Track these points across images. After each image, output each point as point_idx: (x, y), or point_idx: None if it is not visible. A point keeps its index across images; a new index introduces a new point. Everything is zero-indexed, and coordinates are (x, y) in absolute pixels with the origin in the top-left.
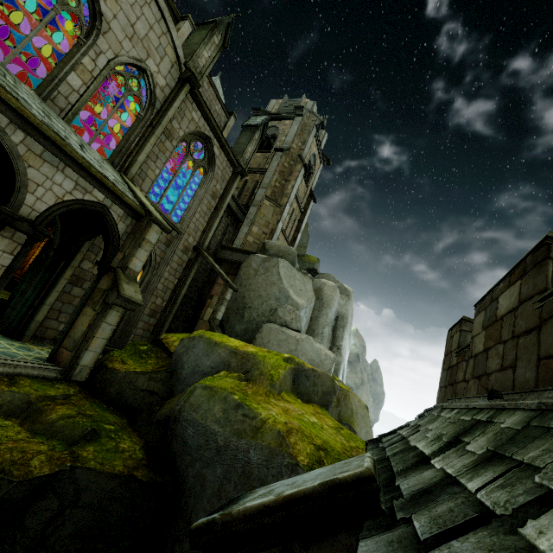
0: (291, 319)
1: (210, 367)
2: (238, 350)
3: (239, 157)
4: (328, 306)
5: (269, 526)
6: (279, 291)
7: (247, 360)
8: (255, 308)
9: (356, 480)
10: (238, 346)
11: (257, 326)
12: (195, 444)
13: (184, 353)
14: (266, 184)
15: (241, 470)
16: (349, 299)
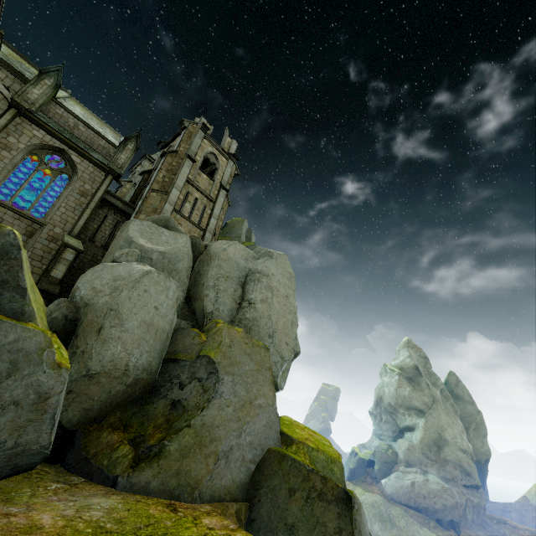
0: (121, 254)
1: None
2: None
3: (109, 163)
4: (217, 257)
5: None
6: (123, 240)
7: None
8: None
9: None
10: None
11: None
12: None
13: None
14: (152, 181)
15: None
16: (272, 258)
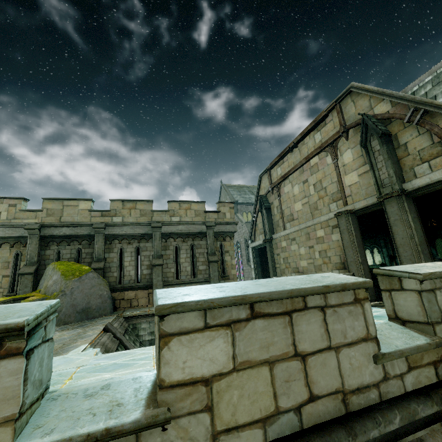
0: None
1: None
2: None
3: None
4: None
5: None
6: None
7: None
8: None
9: None
10: None
11: None
12: None
13: None
14: None
15: None
16: None
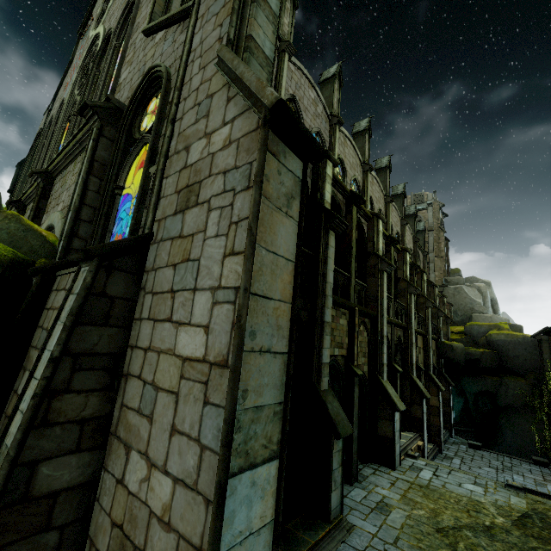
0: (482, 310)
1: (484, 331)
2: (490, 324)
3: (423, 248)
4: (487, 297)
5: (539, 333)
6: (470, 300)
7: (496, 326)
8: (462, 310)
9: (545, 327)
10: (489, 324)
11: (467, 316)
12: (501, 344)
13: (471, 330)
14: (432, 250)
15: (518, 343)
16: (491, 287)
